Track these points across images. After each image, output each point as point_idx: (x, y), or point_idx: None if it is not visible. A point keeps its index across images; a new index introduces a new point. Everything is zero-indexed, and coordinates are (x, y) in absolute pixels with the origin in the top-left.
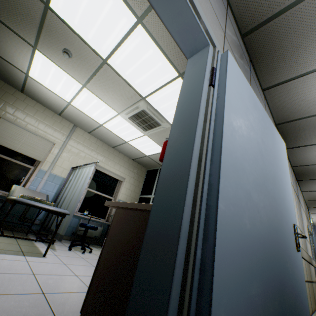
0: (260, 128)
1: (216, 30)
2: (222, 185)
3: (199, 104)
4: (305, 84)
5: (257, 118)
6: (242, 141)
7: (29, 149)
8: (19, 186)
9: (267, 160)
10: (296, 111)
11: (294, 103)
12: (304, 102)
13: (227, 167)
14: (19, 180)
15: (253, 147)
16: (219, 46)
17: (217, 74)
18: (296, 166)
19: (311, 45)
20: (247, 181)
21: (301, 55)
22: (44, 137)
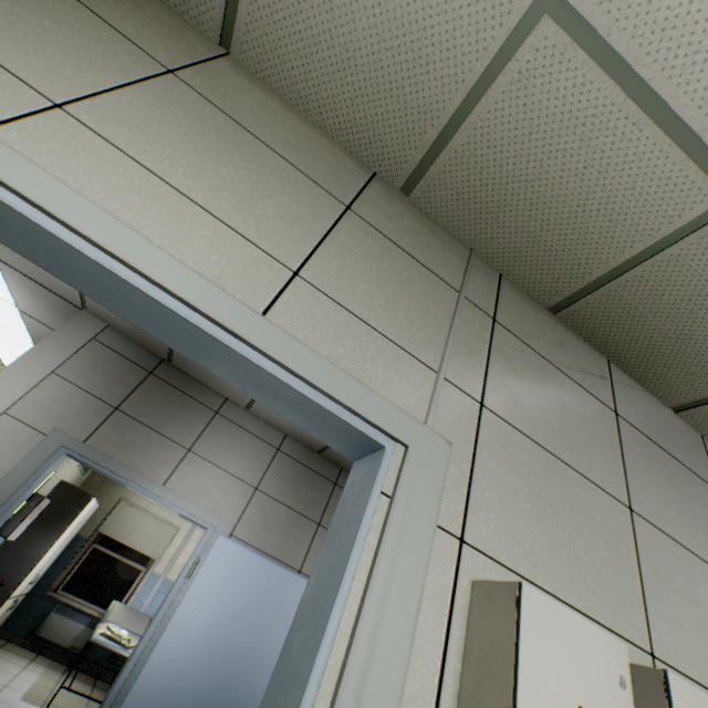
0: (257, 601)
1: (234, 499)
2: (140, 678)
3: (165, 602)
4: None
5: (254, 590)
6: (197, 631)
7: (145, 541)
8: (120, 602)
9: (251, 641)
10: None
11: None
12: None
13: (156, 662)
14: (125, 590)
15: (219, 632)
16: (225, 522)
17: (202, 562)
18: None
19: None
20: (184, 672)
21: None
22: (167, 519)
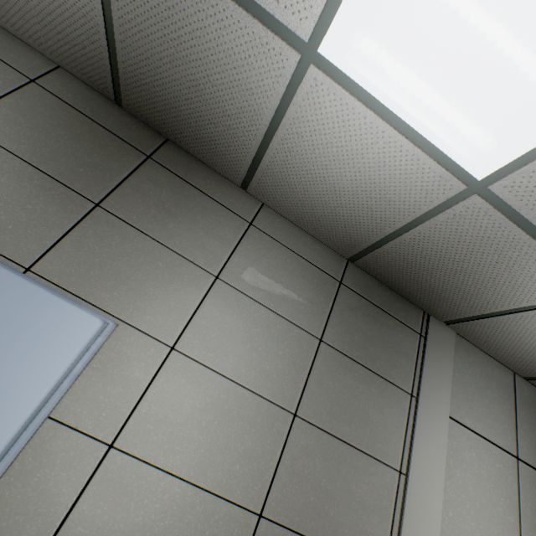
0: None
1: None
2: None
3: None
4: (298, 155)
5: None
6: None
7: None
8: None
9: None
10: (352, 222)
11: (327, 204)
12: (346, 197)
13: None
14: None
15: None
16: None
17: None
18: (535, 377)
19: (210, 70)
20: None
21: (219, 98)
22: None
